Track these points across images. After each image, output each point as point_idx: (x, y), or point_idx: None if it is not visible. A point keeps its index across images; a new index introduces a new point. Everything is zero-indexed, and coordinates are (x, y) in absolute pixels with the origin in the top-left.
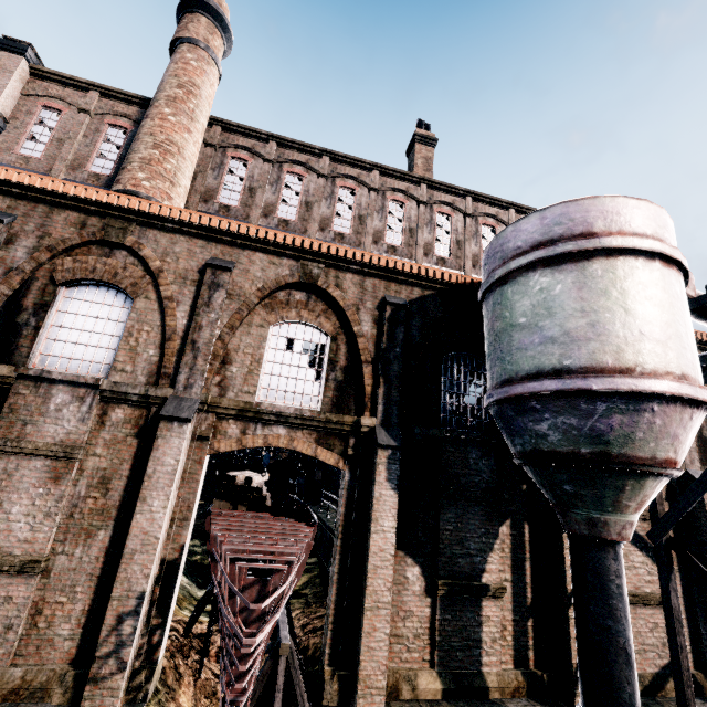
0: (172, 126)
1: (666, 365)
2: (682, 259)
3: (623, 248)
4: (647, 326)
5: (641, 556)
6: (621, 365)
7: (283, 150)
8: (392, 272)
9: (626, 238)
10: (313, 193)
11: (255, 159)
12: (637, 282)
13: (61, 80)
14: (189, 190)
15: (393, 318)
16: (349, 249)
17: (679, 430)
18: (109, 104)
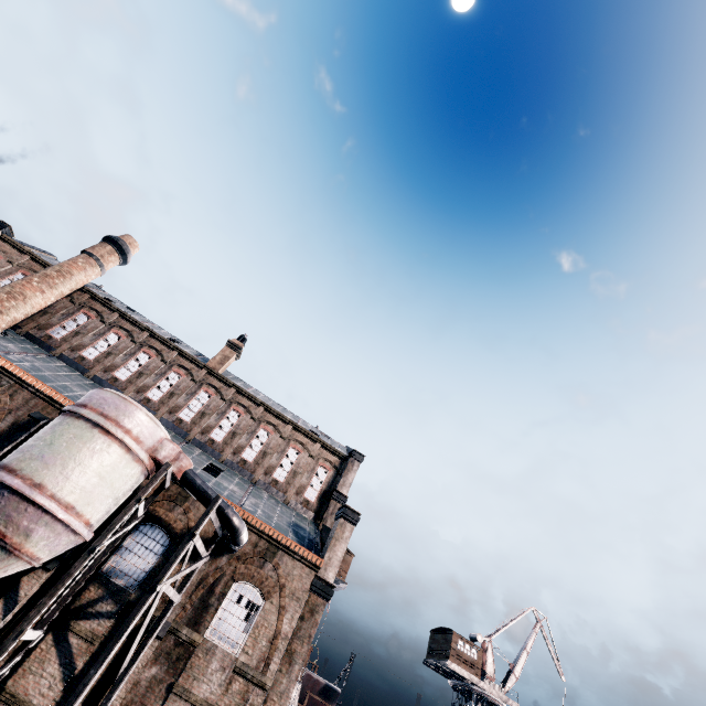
0: (32, 287)
1: (36, 475)
2: (119, 433)
3: (84, 415)
4: (50, 454)
5: (57, 669)
6: (16, 467)
7: (121, 320)
8: (54, 400)
9: (91, 412)
10: (120, 349)
11: (98, 318)
12: (73, 433)
13: (14, 245)
14: (35, 320)
15: (24, 425)
16: (36, 378)
17: (15, 513)
18: (32, 264)
